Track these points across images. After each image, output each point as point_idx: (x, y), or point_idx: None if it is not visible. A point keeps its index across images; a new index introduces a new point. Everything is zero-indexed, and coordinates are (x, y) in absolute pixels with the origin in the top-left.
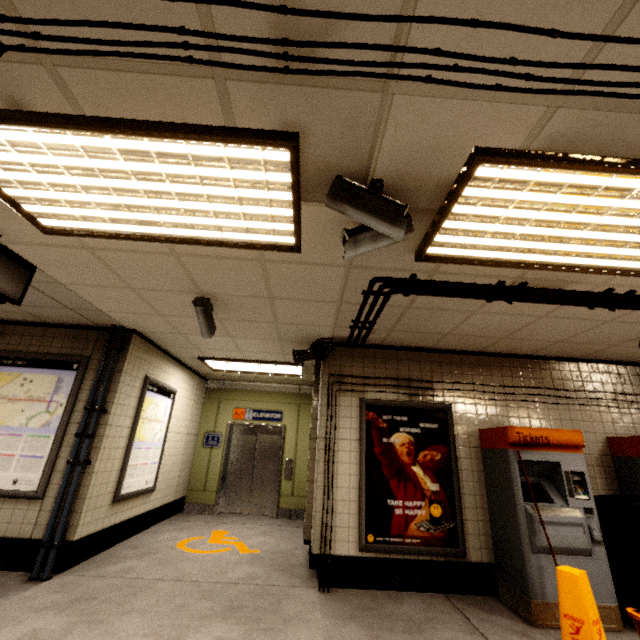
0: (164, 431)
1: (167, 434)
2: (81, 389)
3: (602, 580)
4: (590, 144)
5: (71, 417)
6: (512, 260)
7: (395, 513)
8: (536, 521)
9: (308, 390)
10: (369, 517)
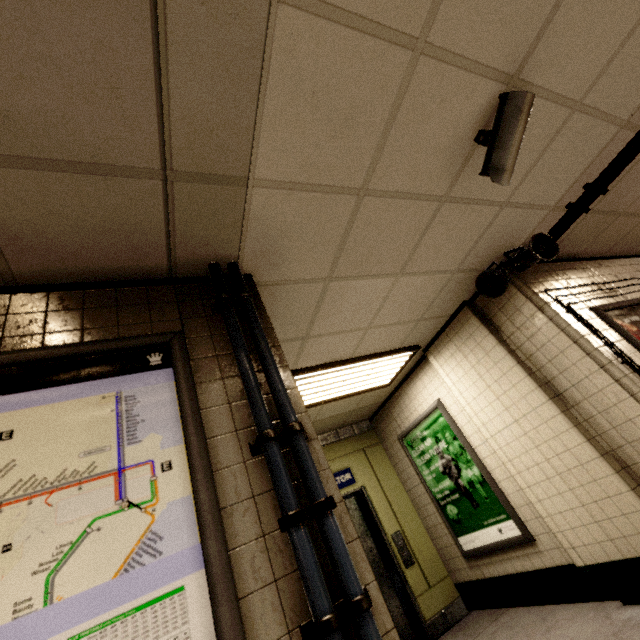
0: None
1: None
2: (202, 407)
3: None
4: None
5: (217, 490)
6: None
7: None
8: None
9: (362, 427)
10: None
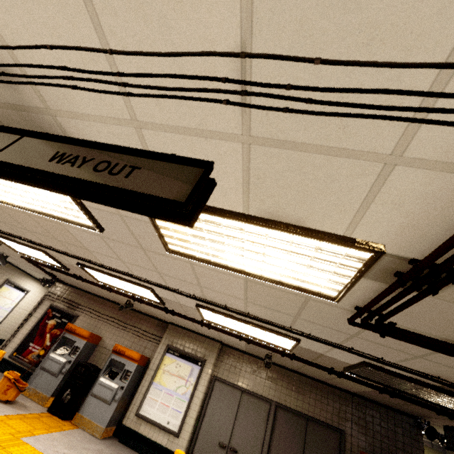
0: (14, 305)
1: (17, 308)
2: None
3: (53, 387)
4: (2, 235)
5: None
6: (34, 257)
7: (29, 348)
8: (48, 357)
9: None
10: (20, 346)
